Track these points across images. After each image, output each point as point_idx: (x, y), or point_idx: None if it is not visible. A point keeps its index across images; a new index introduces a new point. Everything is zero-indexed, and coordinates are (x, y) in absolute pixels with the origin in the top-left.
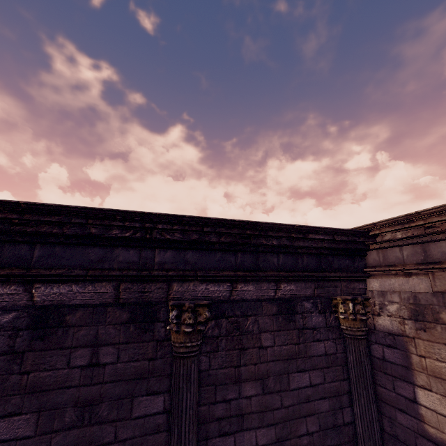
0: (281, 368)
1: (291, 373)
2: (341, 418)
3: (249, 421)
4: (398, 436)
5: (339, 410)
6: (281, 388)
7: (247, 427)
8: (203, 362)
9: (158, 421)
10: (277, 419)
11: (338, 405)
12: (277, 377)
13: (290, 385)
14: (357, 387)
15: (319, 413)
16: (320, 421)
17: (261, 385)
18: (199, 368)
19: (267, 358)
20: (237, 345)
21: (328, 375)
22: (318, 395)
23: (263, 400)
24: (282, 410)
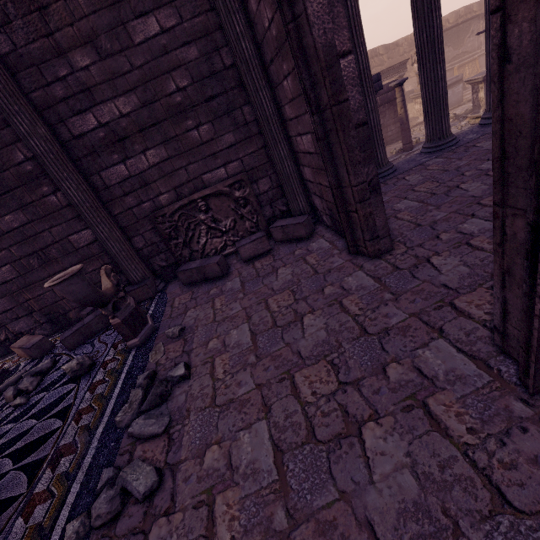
0: (110, 20)
1: (128, 22)
2: (220, 62)
3: (101, 94)
4: (261, 36)
5: (214, 53)
6: (122, 47)
7: (101, 100)
8: (2, 42)
9: (1, 117)
10: (134, 84)
11: (211, 48)
12: (110, 34)
13: (133, 40)
14: (214, 1)
15: (187, 64)
16: (191, 73)
17: (94, 49)
18: (4, 51)
19: (83, 12)
20: (32, 5)
21: (185, 9)
22: (178, 42)
23: (105, 67)
24: (135, 72)
